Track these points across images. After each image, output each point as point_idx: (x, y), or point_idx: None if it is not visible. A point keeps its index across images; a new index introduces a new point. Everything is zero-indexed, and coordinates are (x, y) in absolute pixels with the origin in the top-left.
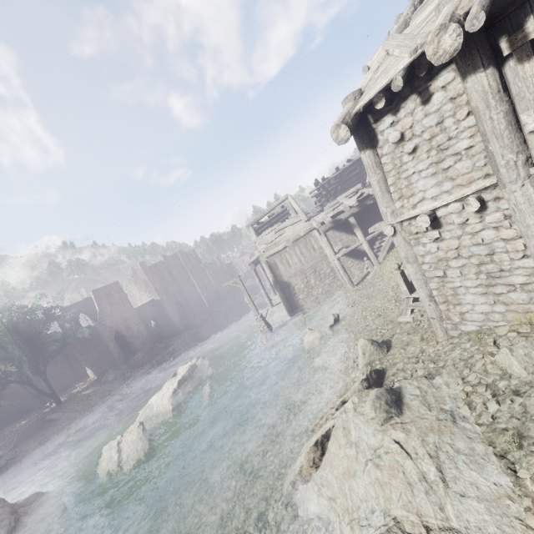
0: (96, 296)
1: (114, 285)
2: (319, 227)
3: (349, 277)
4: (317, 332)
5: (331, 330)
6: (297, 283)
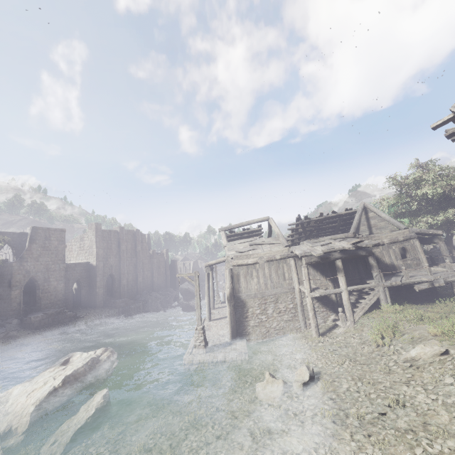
0: (33, 233)
1: (59, 232)
2: (304, 256)
3: (317, 323)
4: (280, 383)
5: (302, 390)
6: (253, 305)
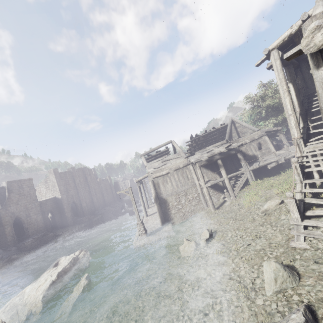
0: (9, 186)
1: (28, 181)
2: (197, 162)
3: (212, 202)
4: (193, 243)
5: (206, 243)
6: (172, 200)
